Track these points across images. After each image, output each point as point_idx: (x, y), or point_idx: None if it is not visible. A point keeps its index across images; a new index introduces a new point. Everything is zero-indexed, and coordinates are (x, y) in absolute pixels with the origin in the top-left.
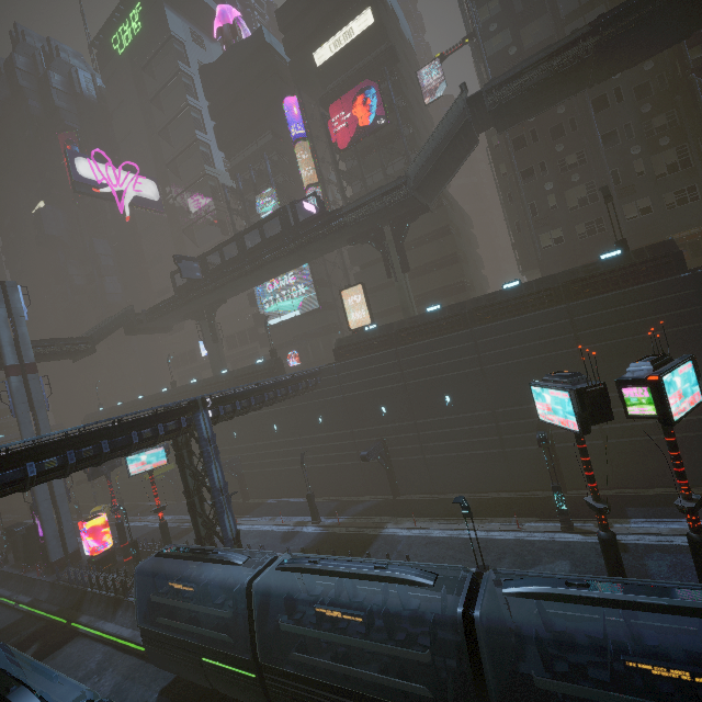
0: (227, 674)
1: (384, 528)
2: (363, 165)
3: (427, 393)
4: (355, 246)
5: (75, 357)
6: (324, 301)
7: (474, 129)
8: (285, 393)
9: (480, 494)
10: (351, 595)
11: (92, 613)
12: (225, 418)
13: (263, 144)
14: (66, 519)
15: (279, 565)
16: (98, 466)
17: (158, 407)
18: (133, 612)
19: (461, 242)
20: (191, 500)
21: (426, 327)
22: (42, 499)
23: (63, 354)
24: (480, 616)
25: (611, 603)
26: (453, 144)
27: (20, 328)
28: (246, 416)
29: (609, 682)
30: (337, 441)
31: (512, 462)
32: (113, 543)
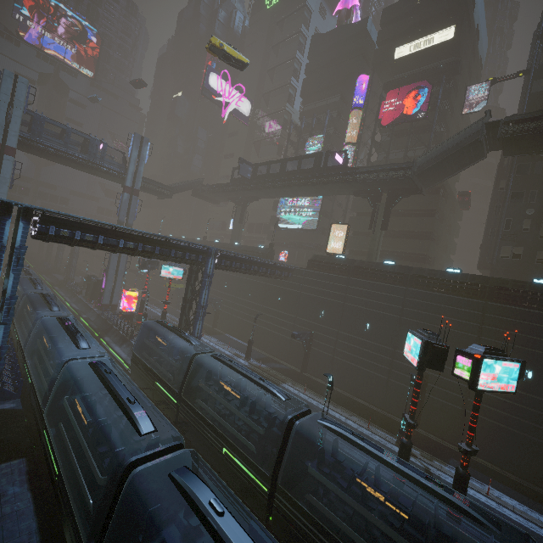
0: (163, 395)
1: (285, 383)
2: (393, 142)
3: (355, 316)
4: (360, 197)
5: (160, 196)
6: (321, 226)
7: (484, 147)
8: (265, 272)
9: (358, 399)
10: (242, 389)
11: (111, 339)
12: (223, 268)
13: (331, 102)
14: (118, 285)
15: (213, 354)
16: (146, 263)
17: (191, 242)
18: (130, 349)
19: (440, 226)
20: (185, 304)
21: (376, 272)
22: (112, 267)
23: (154, 192)
24: (298, 425)
25: (369, 452)
26: (461, 152)
27: (140, 167)
28: (237, 276)
29: (345, 488)
30: (283, 319)
31: (390, 390)
32: (135, 311)
